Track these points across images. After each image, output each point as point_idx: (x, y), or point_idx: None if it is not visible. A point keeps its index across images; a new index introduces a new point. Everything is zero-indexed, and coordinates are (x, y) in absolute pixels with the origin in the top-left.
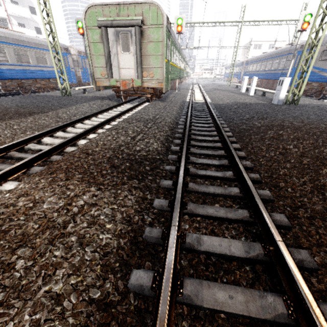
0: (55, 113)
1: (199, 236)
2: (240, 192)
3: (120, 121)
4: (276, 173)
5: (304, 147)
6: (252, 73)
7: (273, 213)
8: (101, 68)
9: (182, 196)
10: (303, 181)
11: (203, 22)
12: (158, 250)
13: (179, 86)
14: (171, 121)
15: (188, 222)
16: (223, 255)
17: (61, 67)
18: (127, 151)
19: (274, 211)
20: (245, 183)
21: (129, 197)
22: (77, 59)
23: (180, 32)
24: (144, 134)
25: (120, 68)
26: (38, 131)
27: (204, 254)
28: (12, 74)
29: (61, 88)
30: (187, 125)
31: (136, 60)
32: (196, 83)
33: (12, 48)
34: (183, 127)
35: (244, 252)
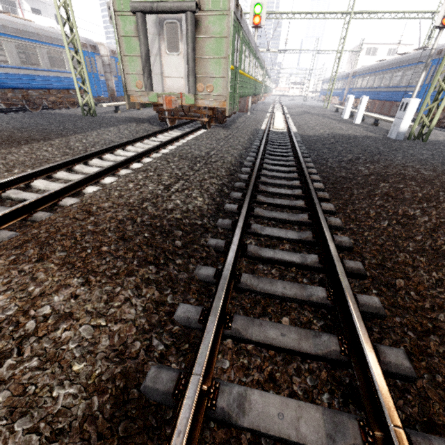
0: (65, 141)
1: (243, 392)
2: (327, 297)
3: (157, 157)
4: (390, 261)
5: (439, 215)
6: (361, 90)
7: (383, 348)
8: (137, 76)
9: (226, 302)
10: (436, 278)
11: (293, 12)
12: (164, 419)
13: (254, 106)
14: (233, 161)
15: (231, 353)
16: (283, 440)
17: (82, 72)
18: (152, 210)
19: (384, 338)
20: (337, 280)
21: (133, 302)
22: (109, 62)
23: (258, 26)
24: (186, 180)
25: (164, 77)
26: (33, 168)
27: (248, 432)
28: (14, 82)
29: (81, 103)
30: (255, 169)
31: (186, 65)
32: (280, 102)
33: (14, 43)
34: (250, 171)
35: (326, 437)
